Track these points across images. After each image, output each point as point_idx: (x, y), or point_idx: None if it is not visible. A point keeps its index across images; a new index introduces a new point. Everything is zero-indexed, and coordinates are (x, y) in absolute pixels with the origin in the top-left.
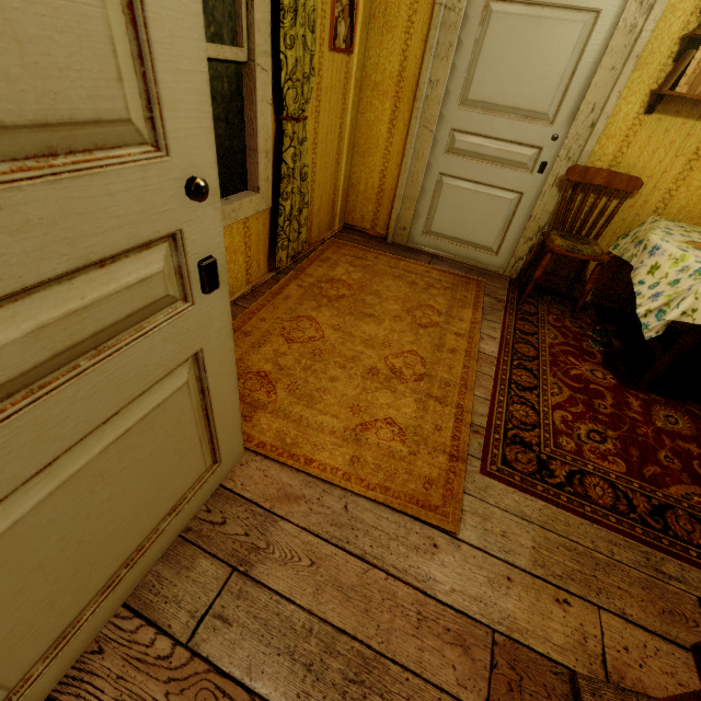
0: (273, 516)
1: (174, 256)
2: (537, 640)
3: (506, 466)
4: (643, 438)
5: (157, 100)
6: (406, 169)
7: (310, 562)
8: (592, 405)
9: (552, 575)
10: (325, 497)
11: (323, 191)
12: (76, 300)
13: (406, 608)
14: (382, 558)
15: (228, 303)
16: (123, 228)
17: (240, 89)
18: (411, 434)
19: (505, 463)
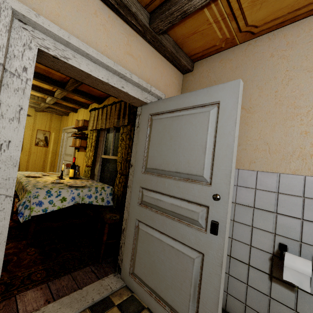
0: None
1: None
2: None
3: None
4: None
5: None
6: (57, 169)
7: None
8: None
9: None
10: None
11: None
12: None
13: None
14: None
15: None
16: None
17: None
18: None
19: None
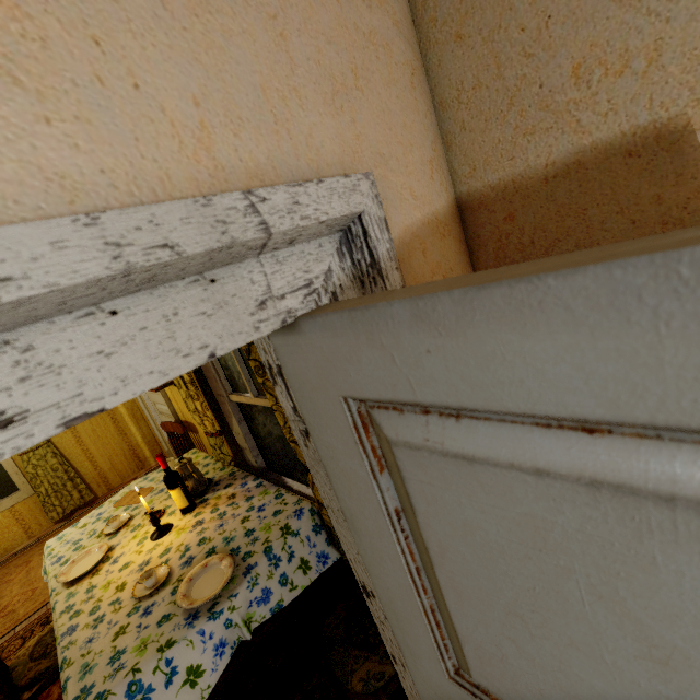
0: None
1: None
2: None
3: None
4: None
5: None
6: (153, 427)
7: None
8: None
9: None
10: None
11: (112, 455)
12: None
13: None
14: None
15: None
16: None
17: None
18: None
19: None
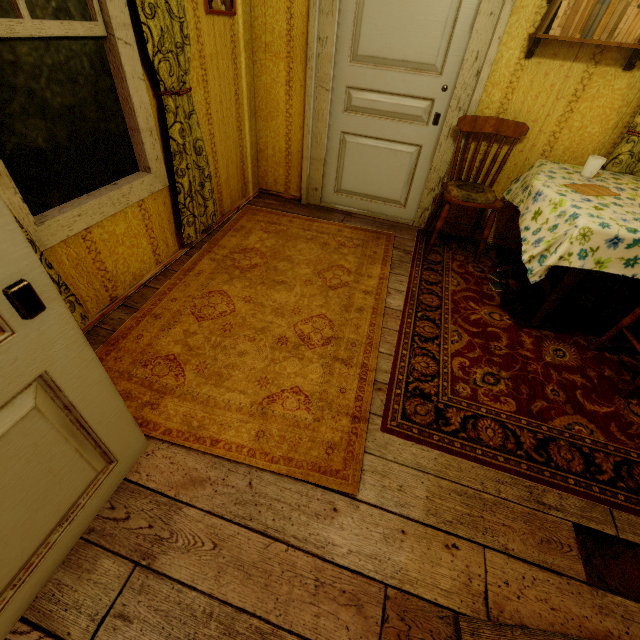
0: (177, 504)
1: None
2: (426, 588)
3: (405, 420)
4: (533, 375)
5: None
6: (309, 130)
7: (213, 545)
8: (488, 348)
9: (443, 522)
10: (230, 477)
11: (228, 160)
12: None
13: (305, 577)
14: (284, 530)
15: (71, 319)
16: None
17: (106, 66)
18: (316, 400)
19: (405, 418)
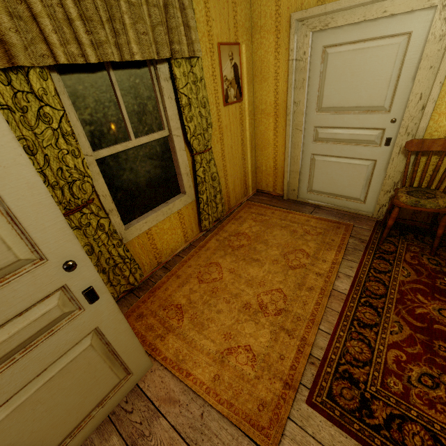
0: (158, 412)
1: (67, 293)
2: None
3: (330, 399)
4: None
5: (35, 244)
6: (288, 155)
7: None
8: (430, 347)
9: None
10: (191, 404)
11: (235, 177)
12: (5, 335)
13: None
14: None
15: (112, 300)
16: (26, 299)
17: (168, 147)
18: (260, 360)
19: (329, 397)
